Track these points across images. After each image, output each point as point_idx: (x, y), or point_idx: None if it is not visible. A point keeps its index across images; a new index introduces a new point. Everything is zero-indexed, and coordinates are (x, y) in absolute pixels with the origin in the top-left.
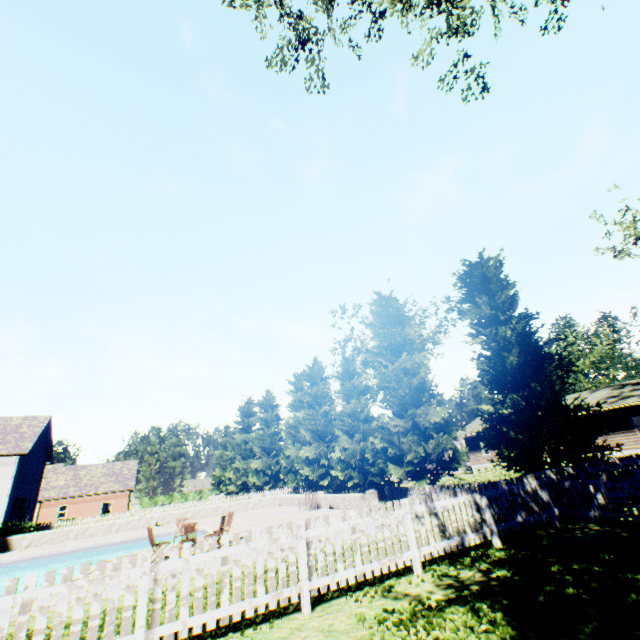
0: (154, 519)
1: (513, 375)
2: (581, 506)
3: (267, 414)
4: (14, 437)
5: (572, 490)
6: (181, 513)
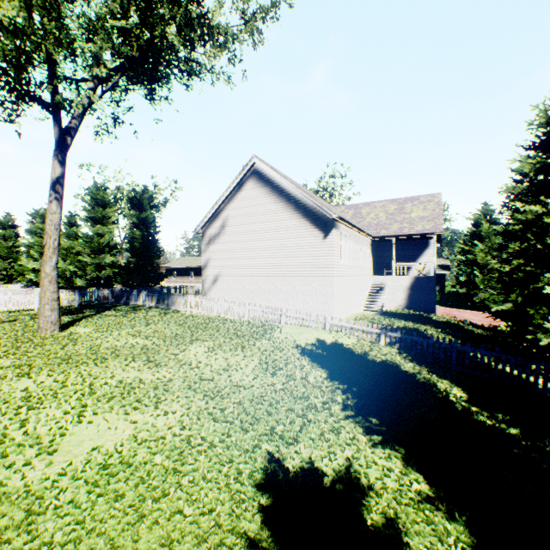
0: None
1: (137, 251)
2: (122, 299)
3: (6, 232)
4: None
5: (121, 294)
6: None
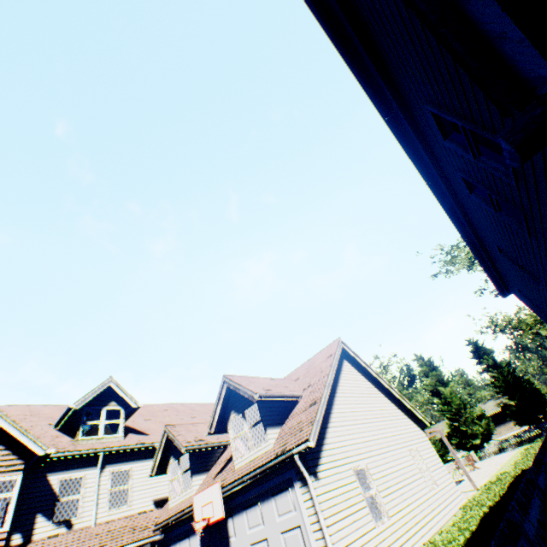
0: None
1: (513, 386)
2: None
3: None
4: None
5: None
6: None
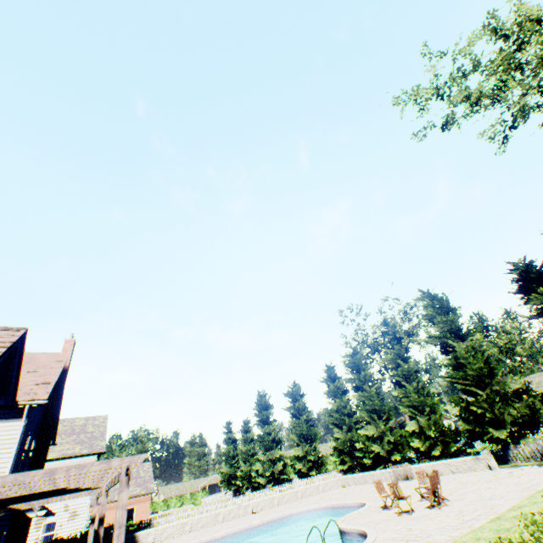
0: (249, 506)
1: None
2: None
3: (298, 403)
4: (86, 437)
5: None
6: (269, 499)
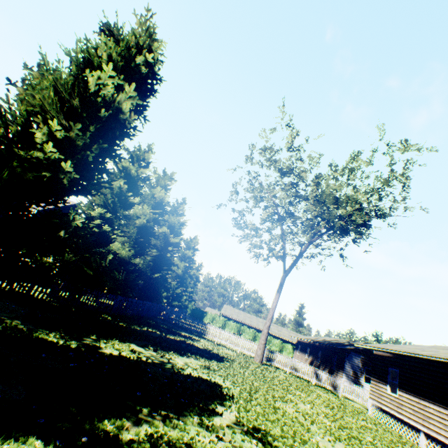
0: None
1: None
2: None
3: None
4: None
5: None
6: None
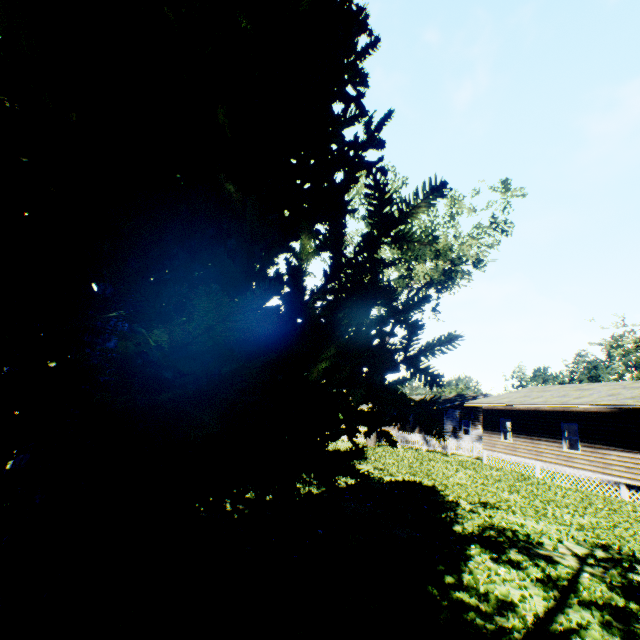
0: None
1: None
2: None
3: None
4: None
5: None
6: None
